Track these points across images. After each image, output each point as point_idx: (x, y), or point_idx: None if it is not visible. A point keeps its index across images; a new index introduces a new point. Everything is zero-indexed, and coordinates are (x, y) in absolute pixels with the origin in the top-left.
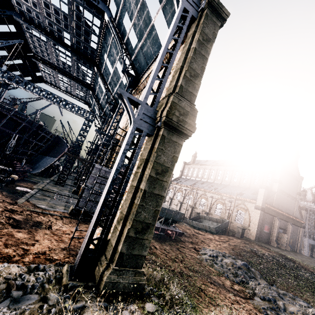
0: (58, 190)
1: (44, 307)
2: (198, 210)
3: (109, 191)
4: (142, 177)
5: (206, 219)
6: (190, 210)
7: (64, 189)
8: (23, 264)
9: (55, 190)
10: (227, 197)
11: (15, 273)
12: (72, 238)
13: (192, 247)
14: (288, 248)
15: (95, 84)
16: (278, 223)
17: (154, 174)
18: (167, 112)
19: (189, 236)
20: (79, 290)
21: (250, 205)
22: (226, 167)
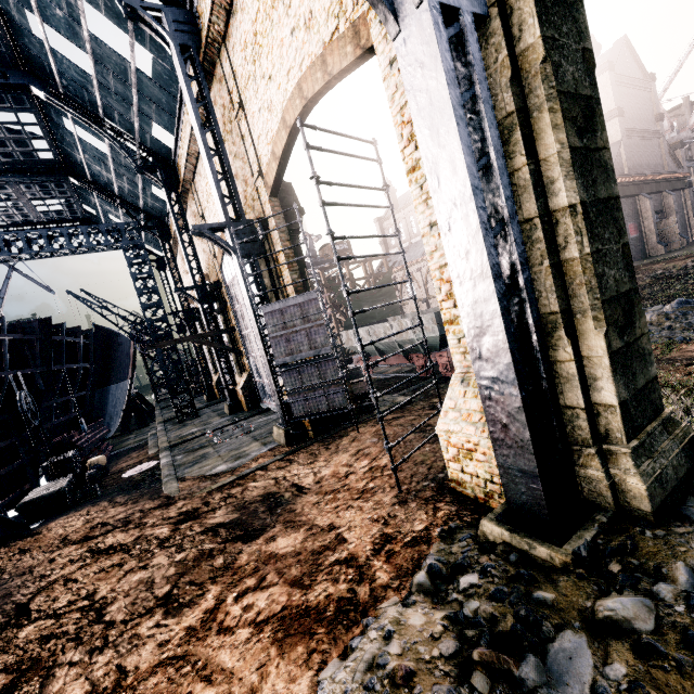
0: (200, 427)
1: (658, 649)
2: None
3: (494, 269)
4: (541, 175)
5: None
6: None
7: (207, 419)
8: (392, 591)
9: (195, 430)
10: None
11: (443, 626)
12: (395, 470)
13: None
14: (681, 243)
15: (67, 150)
16: (649, 204)
17: (576, 138)
18: None
19: None
20: (614, 547)
21: None
22: None
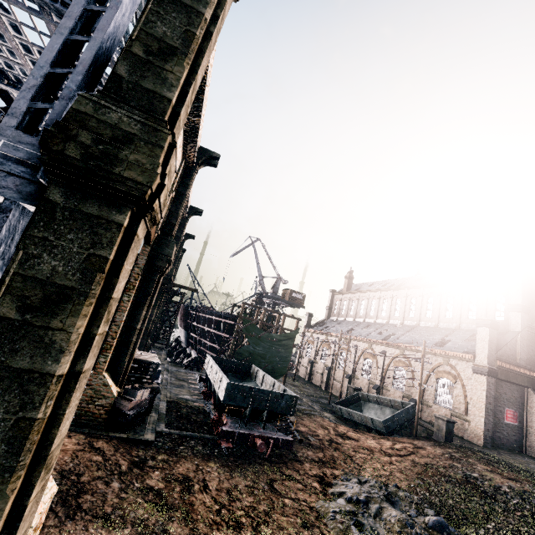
0: None
1: None
2: (361, 381)
3: None
4: None
5: (371, 401)
6: (345, 383)
7: None
8: None
9: None
10: (412, 351)
11: None
12: None
13: (316, 474)
14: None
15: None
16: None
17: (15, 311)
18: (42, 136)
19: (319, 444)
20: None
21: (463, 366)
22: (408, 290)
